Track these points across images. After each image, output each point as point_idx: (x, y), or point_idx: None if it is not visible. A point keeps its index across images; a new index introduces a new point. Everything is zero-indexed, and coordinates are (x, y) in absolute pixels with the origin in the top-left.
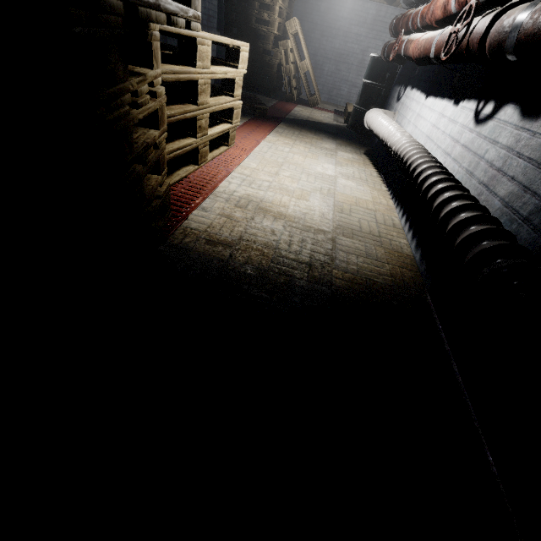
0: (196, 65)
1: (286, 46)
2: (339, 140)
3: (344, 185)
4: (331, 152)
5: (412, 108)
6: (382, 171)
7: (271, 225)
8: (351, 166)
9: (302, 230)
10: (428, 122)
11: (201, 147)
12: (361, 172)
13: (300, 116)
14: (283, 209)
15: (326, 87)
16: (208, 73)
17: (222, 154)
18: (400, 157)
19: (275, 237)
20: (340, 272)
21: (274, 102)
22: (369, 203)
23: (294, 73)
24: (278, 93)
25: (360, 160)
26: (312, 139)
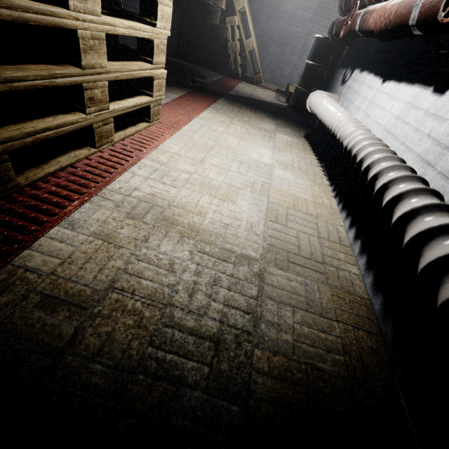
0: (68, 5)
1: (233, 22)
2: (279, 120)
3: (281, 178)
4: (270, 134)
5: (363, 93)
6: (323, 159)
7: (172, 251)
8: (290, 151)
9: (217, 258)
10: (387, 113)
11: (99, 125)
12: (300, 160)
13: (242, 92)
14: (198, 218)
15: (270, 67)
16: (98, 23)
17: (140, 132)
18: (356, 158)
19: (172, 278)
20: (265, 354)
21: (218, 77)
22: (310, 204)
23: (240, 50)
24: (225, 69)
25: (300, 144)
26: (251, 118)
